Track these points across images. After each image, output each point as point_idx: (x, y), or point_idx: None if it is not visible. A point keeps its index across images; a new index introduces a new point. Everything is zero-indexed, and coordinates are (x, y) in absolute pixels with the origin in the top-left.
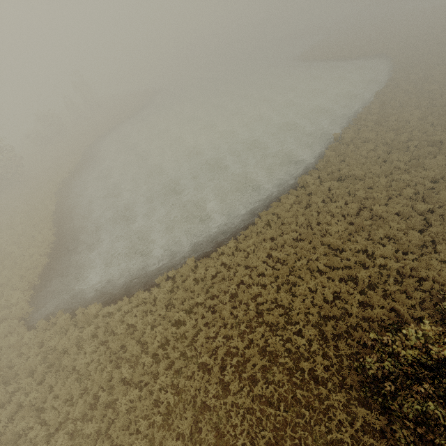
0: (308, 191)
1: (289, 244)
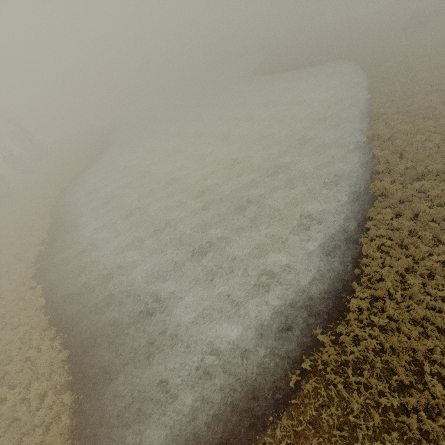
0: (396, 199)
1: (438, 272)
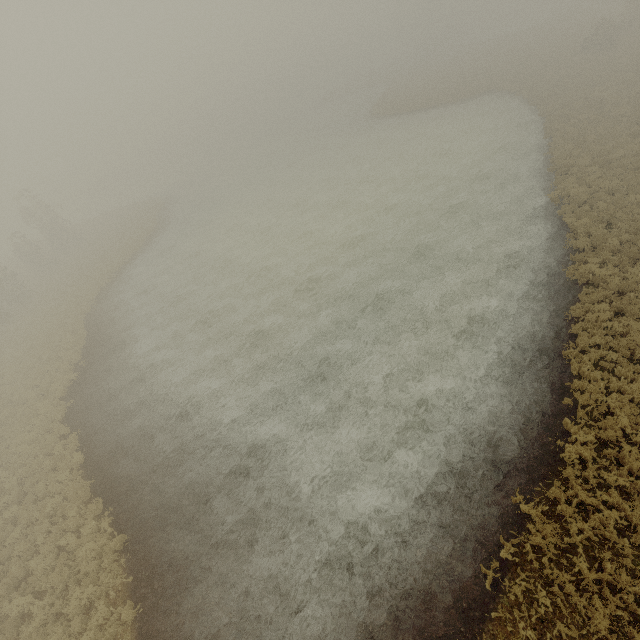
0: (612, 289)
1: None
